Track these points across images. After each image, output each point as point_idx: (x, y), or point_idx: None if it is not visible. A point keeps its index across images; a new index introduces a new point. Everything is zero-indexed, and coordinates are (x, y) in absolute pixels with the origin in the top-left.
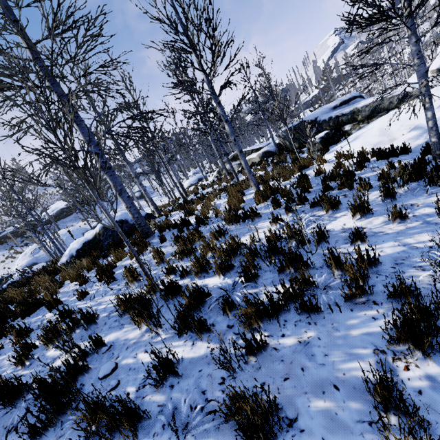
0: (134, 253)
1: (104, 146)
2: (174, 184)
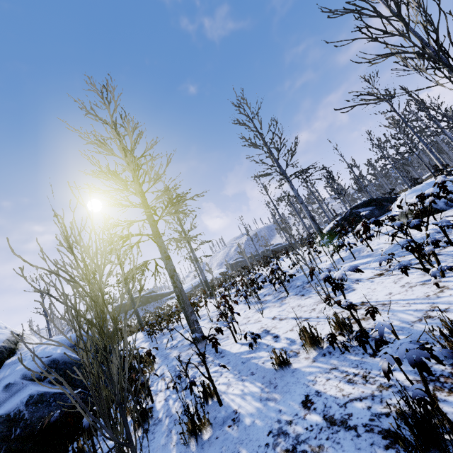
0: None
1: None
2: None
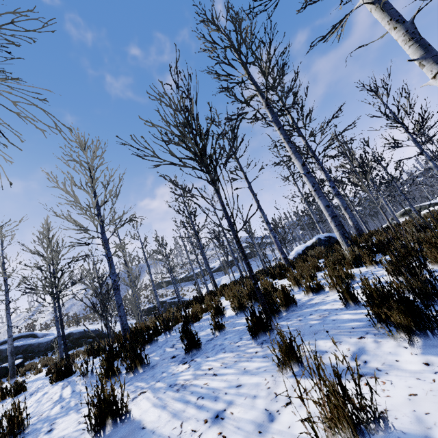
0: (387, 219)
1: (370, 168)
2: (360, 220)
